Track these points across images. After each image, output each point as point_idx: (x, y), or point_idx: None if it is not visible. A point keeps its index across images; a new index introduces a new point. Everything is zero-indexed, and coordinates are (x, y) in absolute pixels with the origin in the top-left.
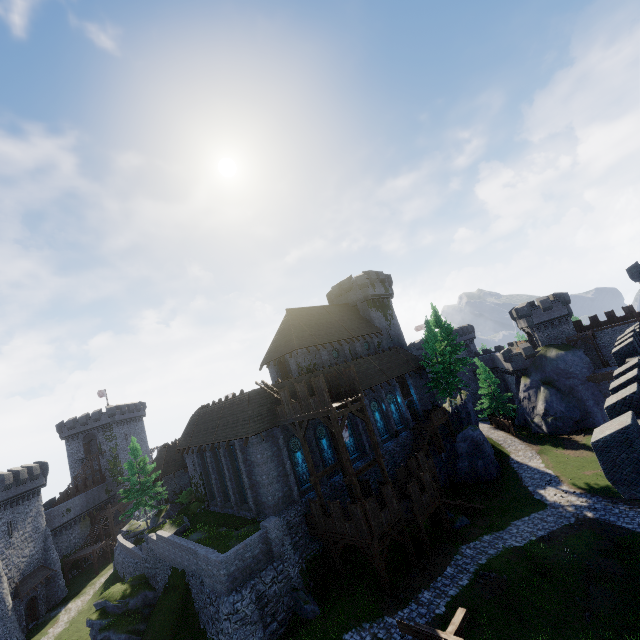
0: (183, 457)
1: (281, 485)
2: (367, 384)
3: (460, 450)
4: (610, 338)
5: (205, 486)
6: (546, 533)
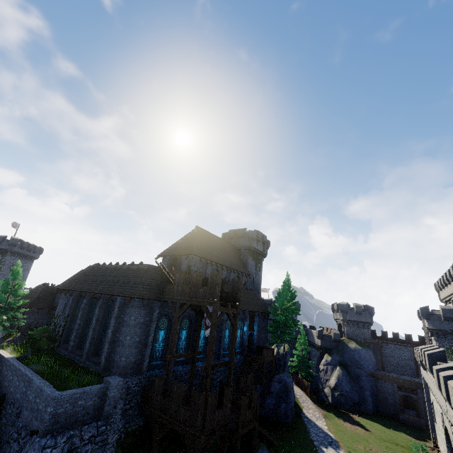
0: (54, 300)
1: (137, 352)
2: None
3: (273, 388)
4: (391, 351)
5: (65, 328)
6: None
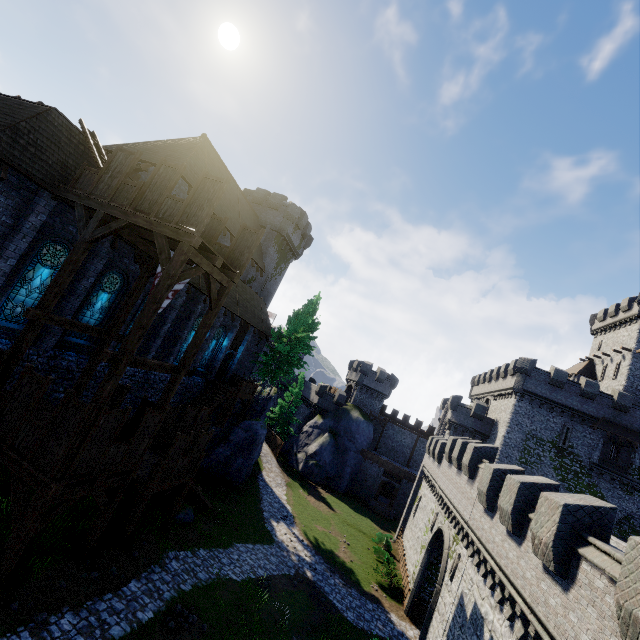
0: None
1: None
2: None
3: (234, 436)
4: (393, 433)
5: None
6: (266, 576)
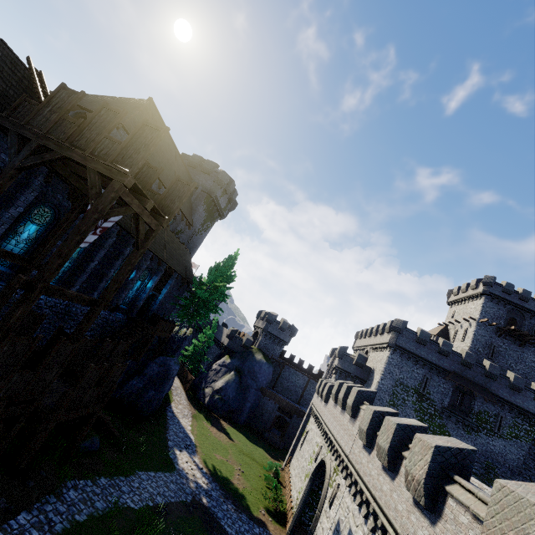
0: None
1: None
2: None
3: (149, 370)
4: (289, 375)
5: None
6: (163, 503)
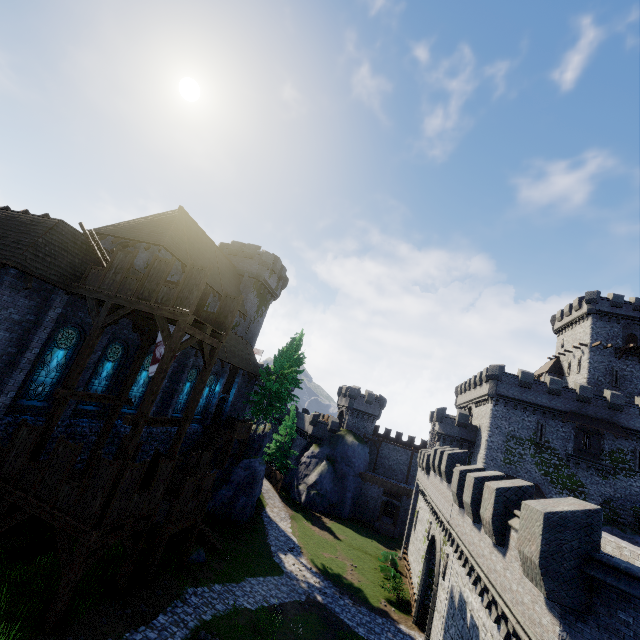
0: None
1: None
2: None
3: (235, 476)
4: (388, 452)
5: None
6: (278, 603)
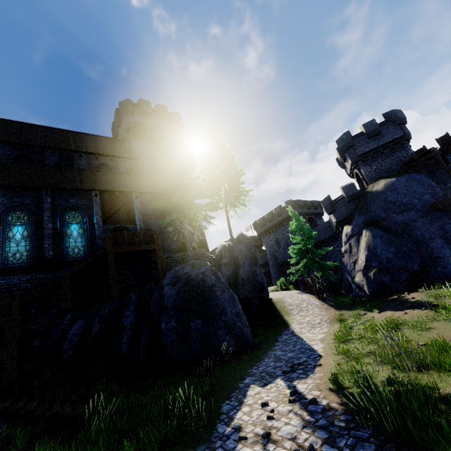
0: None
1: None
2: (10, 182)
3: (165, 299)
4: None
5: None
6: None
